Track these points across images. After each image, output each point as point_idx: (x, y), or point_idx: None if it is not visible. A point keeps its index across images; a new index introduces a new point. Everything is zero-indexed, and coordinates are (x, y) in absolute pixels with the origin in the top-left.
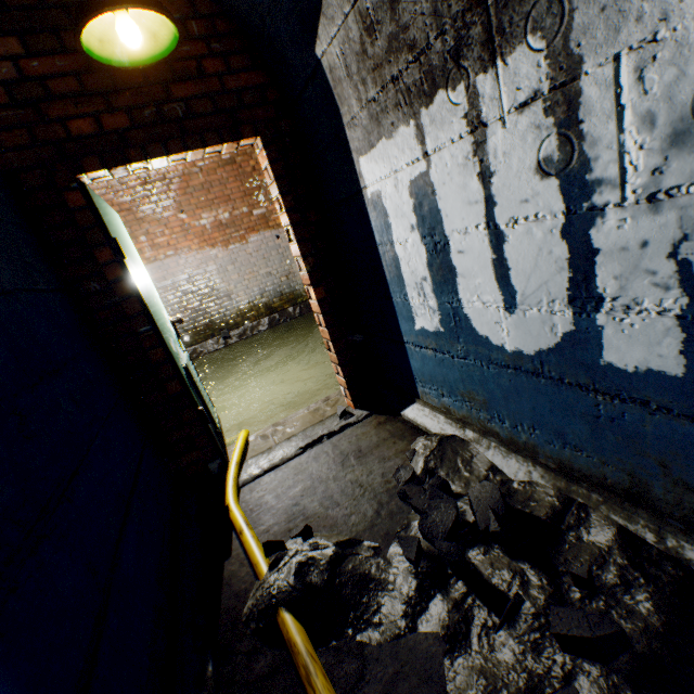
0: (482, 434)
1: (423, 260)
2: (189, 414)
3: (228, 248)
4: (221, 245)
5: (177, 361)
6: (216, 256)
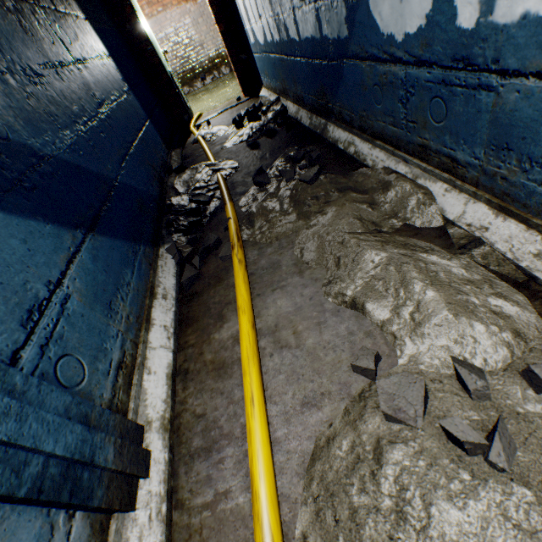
0: (271, 91)
1: (242, 5)
2: (173, 92)
3: (197, 3)
4: (192, 0)
5: (165, 67)
6: (189, 11)
